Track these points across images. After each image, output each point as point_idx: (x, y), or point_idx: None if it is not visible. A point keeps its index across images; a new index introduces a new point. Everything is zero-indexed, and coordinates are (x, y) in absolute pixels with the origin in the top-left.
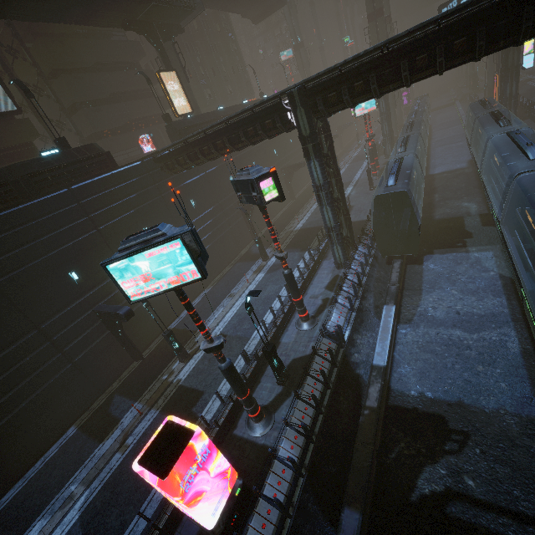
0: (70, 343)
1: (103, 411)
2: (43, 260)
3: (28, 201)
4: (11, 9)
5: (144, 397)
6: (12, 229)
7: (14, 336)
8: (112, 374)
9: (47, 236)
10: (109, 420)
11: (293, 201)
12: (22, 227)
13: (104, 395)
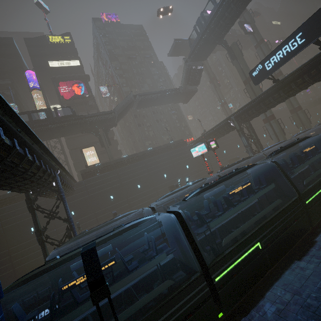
0: None
1: None
2: None
3: None
4: None
5: None
6: None
7: None
8: None
9: None
10: None
11: None
12: None
13: None
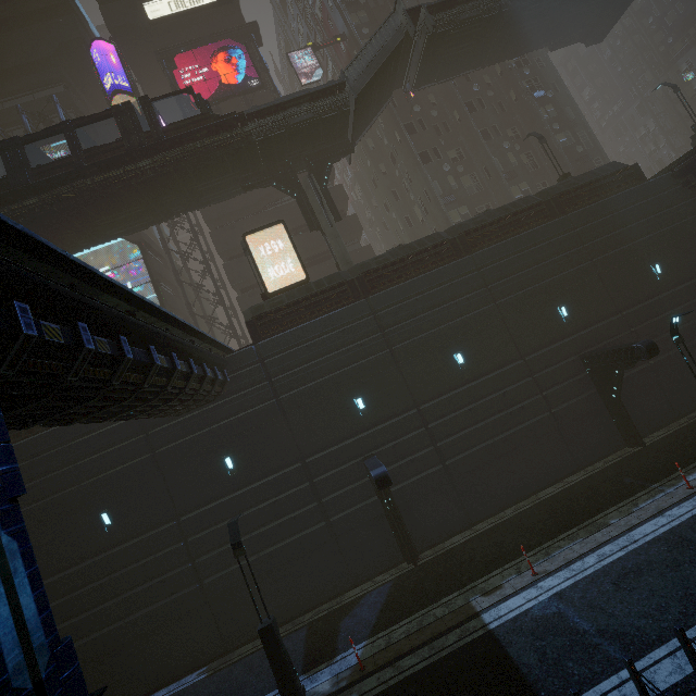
0: None
1: None
2: None
3: None
4: (106, 230)
5: None
6: None
7: None
8: None
9: None
10: None
11: (627, 454)
12: None
13: None
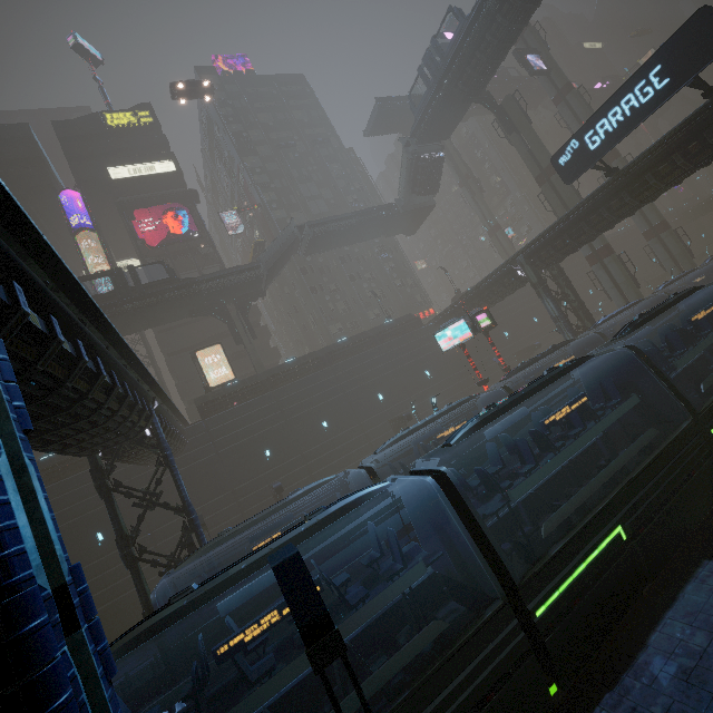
0: None
1: None
2: None
3: None
4: None
5: None
6: None
7: None
8: None
9: None
10: None
11: None
12: None
13: None
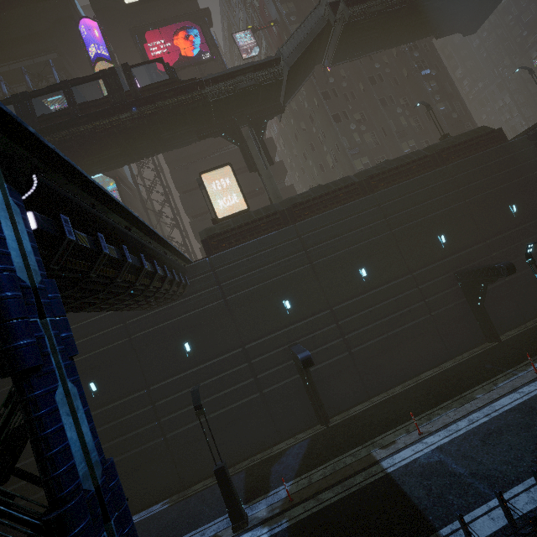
0: None
1: None
2: None
3: None
4: (92, 167)
5: None
6: None
7: None
8: None
9: None
10: None
11: (487, 348)
12: None
13: None
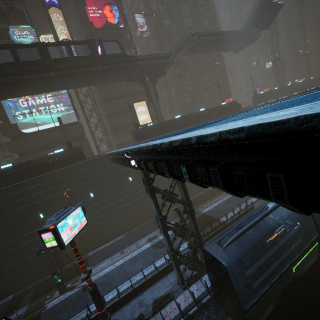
0: (28, 249)
1: (23, 295)
2: (27, 206)
3: (32, 177)
4: (70, 86)
5: (32, 304)
6: (19, 190)
7: (4, 240)
8: (45, 272)
9: (33, 195)
10: (16, 306)
11: None
12: (22, 190)
13: (34, 283)
